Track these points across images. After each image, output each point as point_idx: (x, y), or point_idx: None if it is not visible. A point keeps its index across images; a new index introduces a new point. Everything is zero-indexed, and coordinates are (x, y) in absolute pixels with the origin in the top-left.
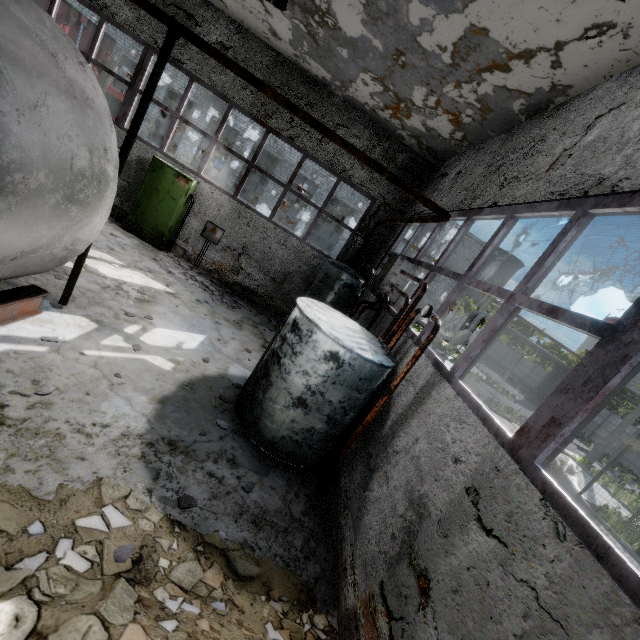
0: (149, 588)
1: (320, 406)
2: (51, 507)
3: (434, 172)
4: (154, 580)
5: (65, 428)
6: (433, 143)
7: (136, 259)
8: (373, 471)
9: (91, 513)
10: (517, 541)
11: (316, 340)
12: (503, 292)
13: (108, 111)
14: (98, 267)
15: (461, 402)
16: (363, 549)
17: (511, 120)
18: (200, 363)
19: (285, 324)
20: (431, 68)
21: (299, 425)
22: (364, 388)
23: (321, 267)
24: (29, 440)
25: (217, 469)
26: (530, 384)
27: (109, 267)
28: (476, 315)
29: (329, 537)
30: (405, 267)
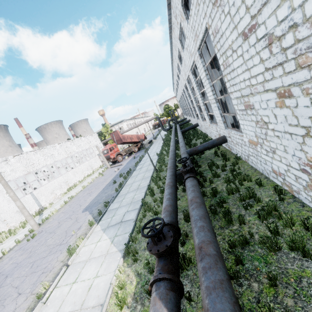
0: None
1: None
2: None
3: None
4: None
5: None
6: None
7: None
8: None
9: None
10: None
11: None
12: None
13: None
14: None
15: None
16: None
17: None
18: None
19: None
20: None
21: None
22: None
23: None
24: None
25: None
26: None
27: None
28: None
29: None
30: None
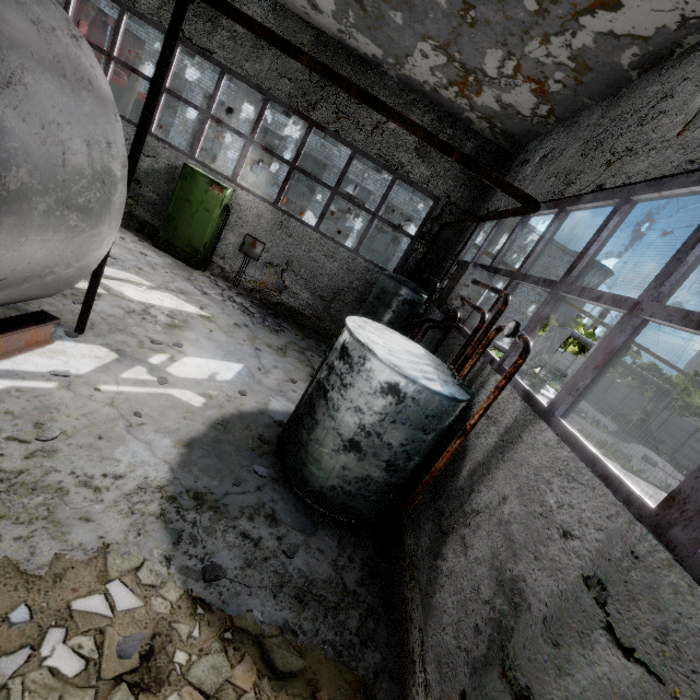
0: (158, 696)
1: (377, 450)
2: (42, 585)
3: (510, 161)
4: (167, 682)
5: (69, 481)
6: (509, 124)
7: (167, 280)
8: (446, 534)
9: (92, 592)
10: (681, 678)
11: (370, 369)
12: (622, 300)
13: (111, 96)
14: (123, 289)
15: (568, 451)
16: (436, 639)
17: (617, 80)
18: (236, 397)
19: (332, 349)
20: (509, 21)
21: (352, 473)
22: (432, 427)
23: (376, 282)
24: (23, 498)
25: (253, 528)
26: (625, 412)
27: (136, 289)
28: (558, 333)
29: (391, 614)
30: (478, 276)
